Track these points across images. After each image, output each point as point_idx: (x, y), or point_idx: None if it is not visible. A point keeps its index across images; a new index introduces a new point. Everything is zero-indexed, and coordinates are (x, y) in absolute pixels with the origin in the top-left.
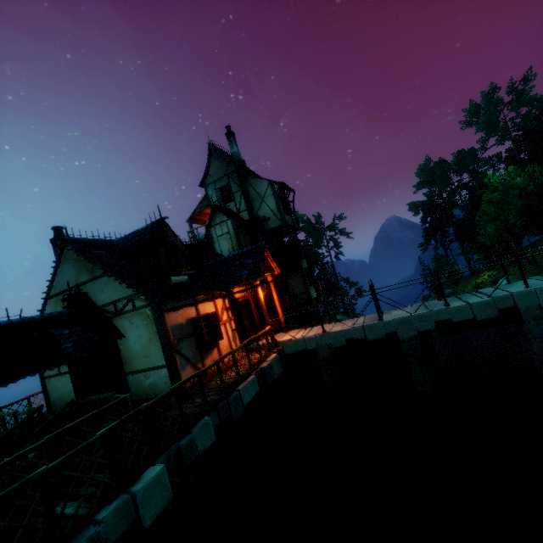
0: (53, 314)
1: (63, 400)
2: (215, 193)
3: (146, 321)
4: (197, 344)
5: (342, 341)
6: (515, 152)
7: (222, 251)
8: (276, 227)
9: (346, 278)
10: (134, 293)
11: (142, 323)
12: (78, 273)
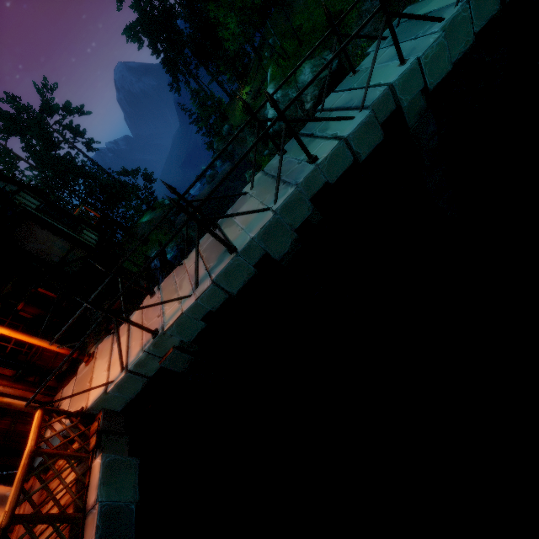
0: None
1: None
2: None
3: None
4: None
5: (196, 325)
6: None
7: None
8: None
9: (122, 170)
10: None
11: None
12: None
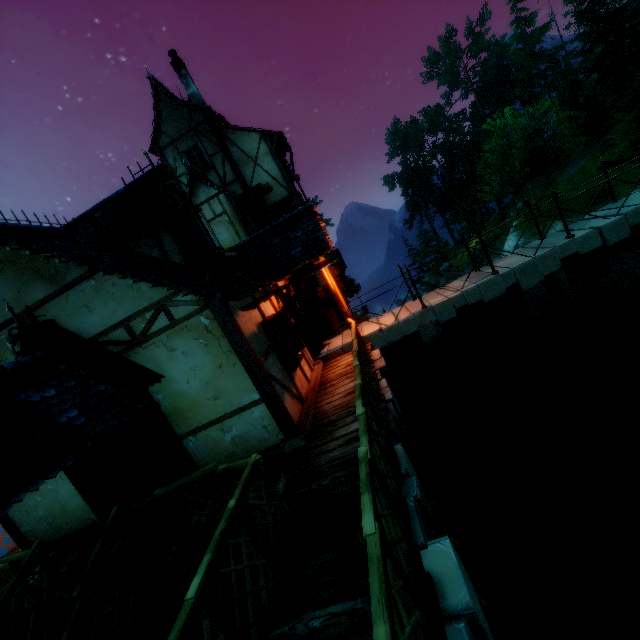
0: (3, 368)
1: (51, 522)
2: (178, 161)
3: (203, 338)
4: (279, 361)
5: (451, 313)
6: (479, 106)
7: (220, 242)
8: (283, 200)
9: None
10: (167, 294)
11: (197, 344)
12: (19, 288)
